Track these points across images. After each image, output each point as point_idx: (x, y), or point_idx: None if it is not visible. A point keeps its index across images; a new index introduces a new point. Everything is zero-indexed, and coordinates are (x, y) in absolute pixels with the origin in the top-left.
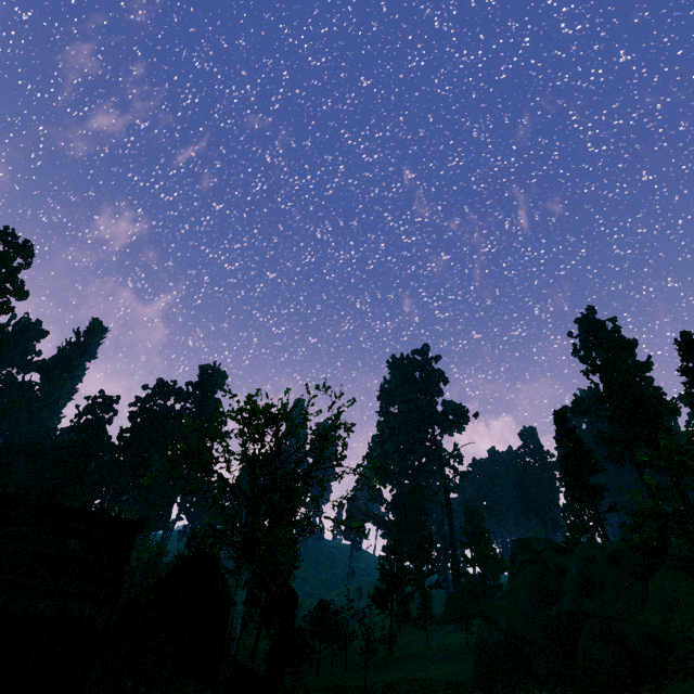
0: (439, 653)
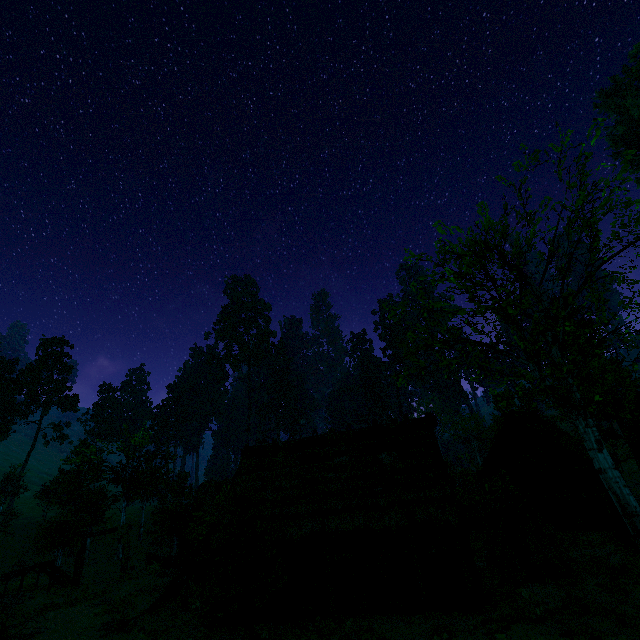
0: None
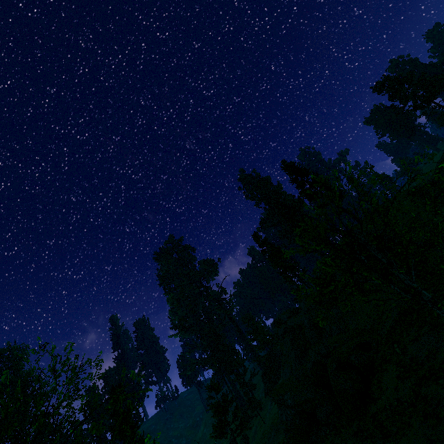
0: (271, 433)
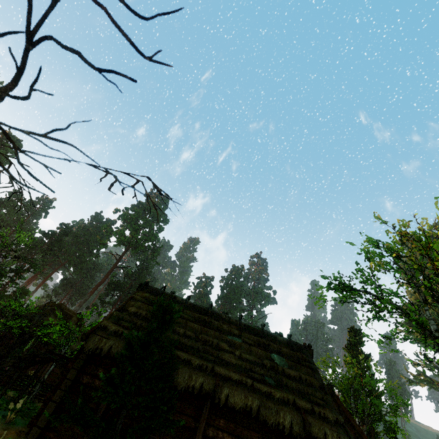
0: None
